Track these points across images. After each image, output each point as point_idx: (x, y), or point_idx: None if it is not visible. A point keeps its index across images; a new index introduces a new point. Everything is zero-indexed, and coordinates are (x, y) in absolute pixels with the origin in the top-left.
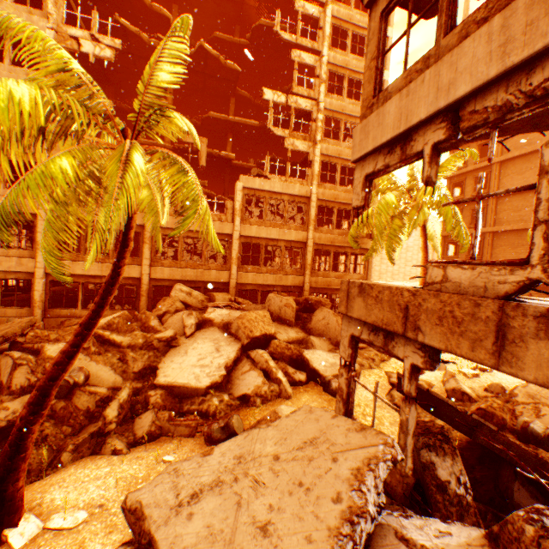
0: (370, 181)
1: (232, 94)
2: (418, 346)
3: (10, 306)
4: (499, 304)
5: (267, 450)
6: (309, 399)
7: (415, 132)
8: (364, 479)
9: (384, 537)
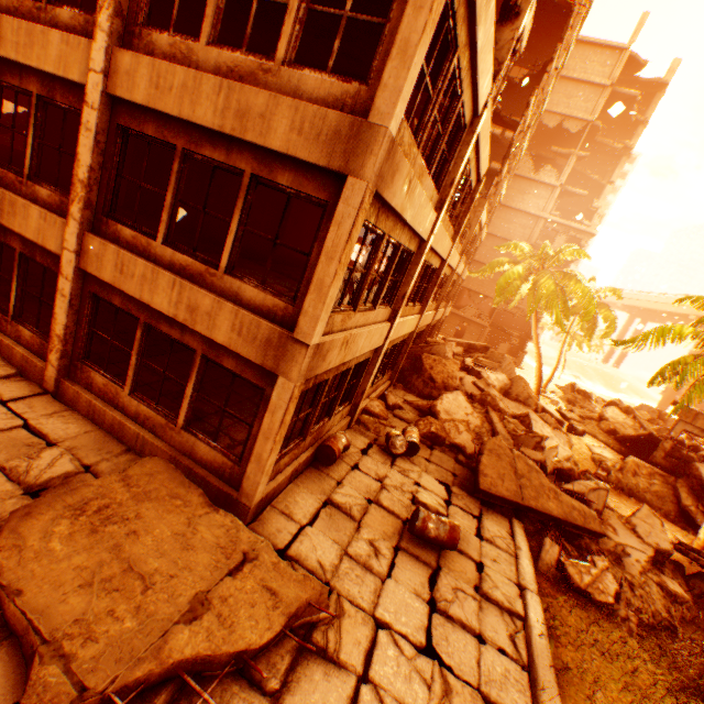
0: None
1: None
2: None
3: (337, 409)
4: None
5: None
6: (576, 441)
7: None
8: None
9: None
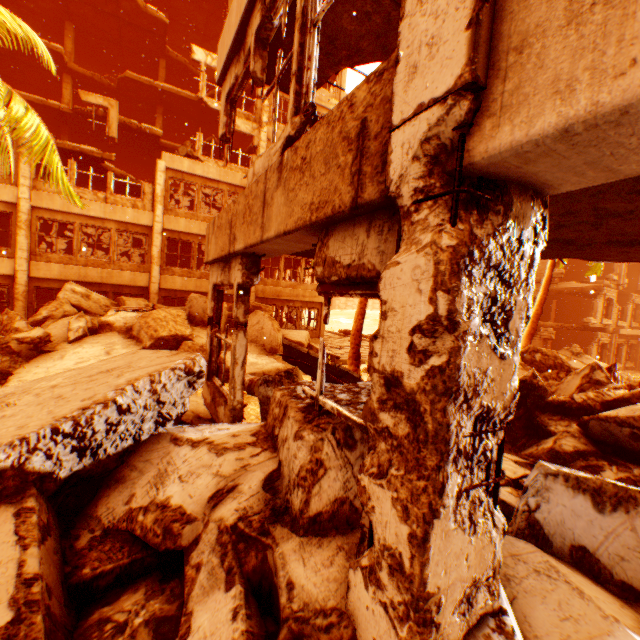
0: (232, 104)
1: (162, 55)
2: (240, 261)
3: None
4: (266, 171)
5: (49, 384)
6: None
7: (249, 26)
8: (136, 382)
9: (158, 443)
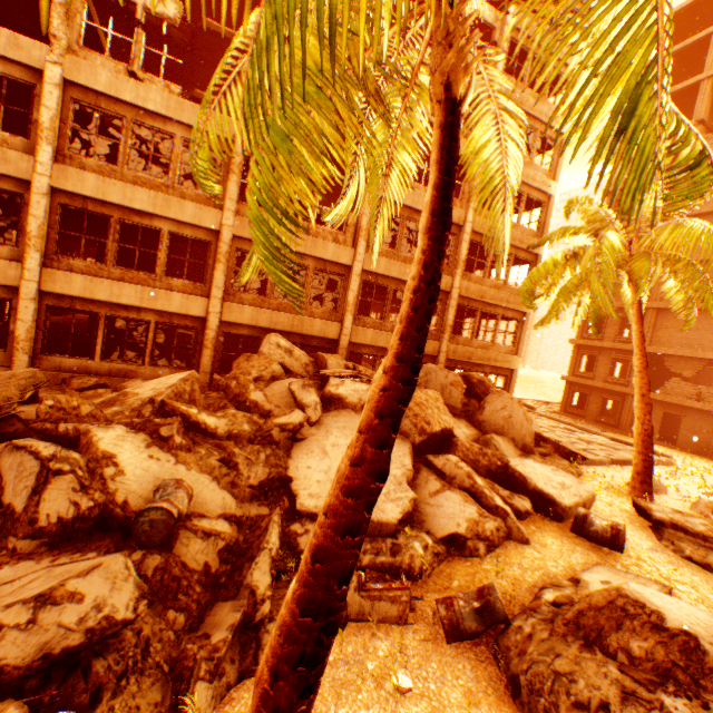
0: None
1: None
2: None
3: None
4: None
5: None
6: (562, 546)
7: None
8: None
9: None
